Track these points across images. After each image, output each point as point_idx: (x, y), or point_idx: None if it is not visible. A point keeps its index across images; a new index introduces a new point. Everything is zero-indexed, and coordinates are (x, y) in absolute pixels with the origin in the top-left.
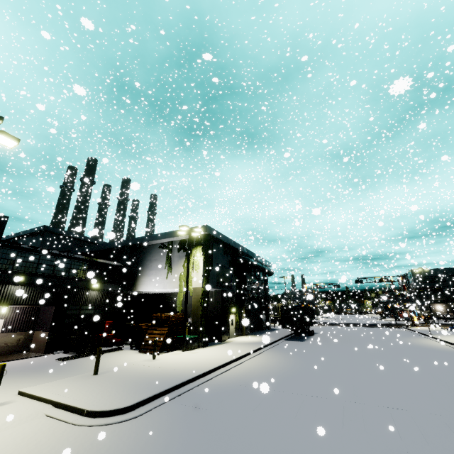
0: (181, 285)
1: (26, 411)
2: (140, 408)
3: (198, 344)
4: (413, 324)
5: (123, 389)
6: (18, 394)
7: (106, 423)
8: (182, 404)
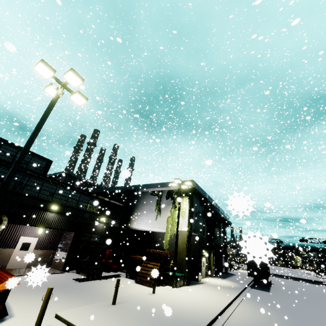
0: (168, 227)
1: None
2: None
3: (183, 282)
4: None
5: None
6: (55, 317)
7: None
8: None
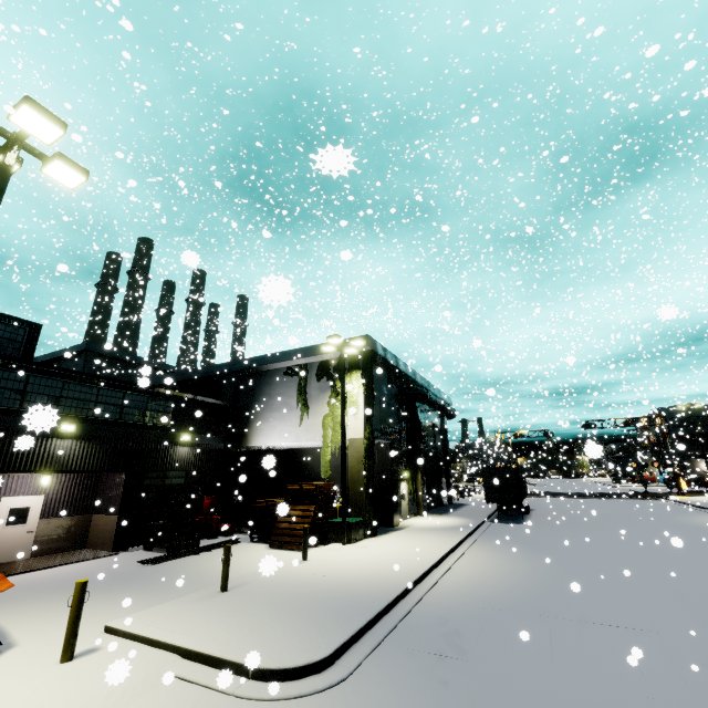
0: (326, 435)
1: (137, 669)
2: (343, 659)
3: (364, 532)
4: (681, 493)
5: (293, 621)
6: (104, 632)
7: (299, 693)
8: (411, 649)
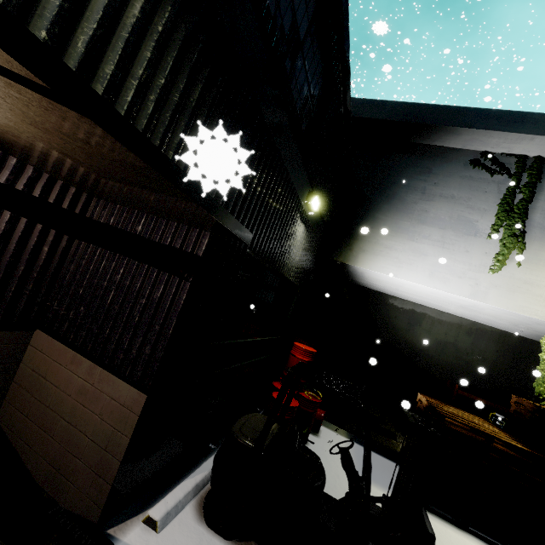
0: None
1: None
2: None
3: None
4: None
5: None
6: None
7: None
8: None
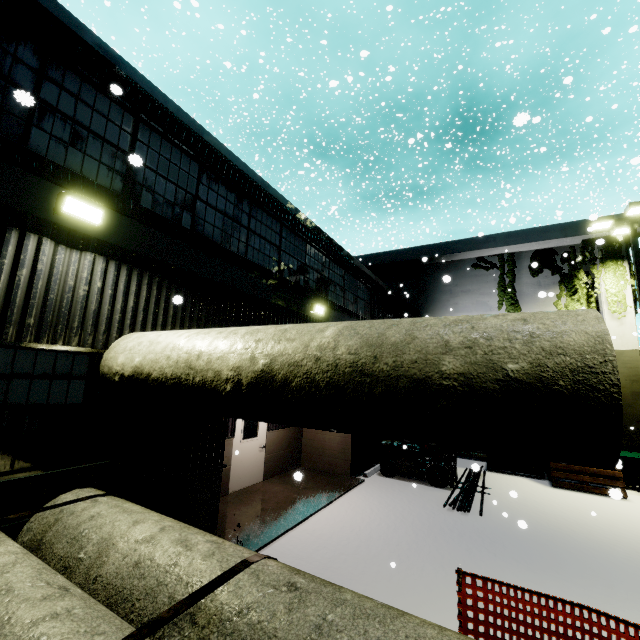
0: None
1: None
2: None
3: None
4: None
5: None
6: None
7: None
8: None
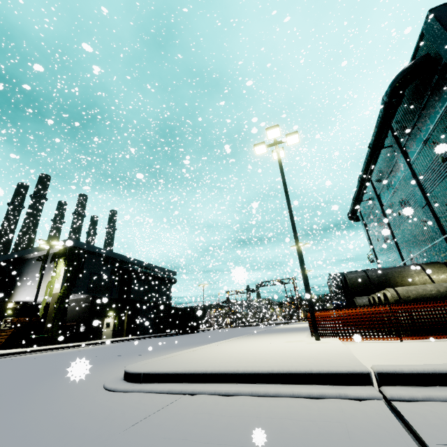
0: (46, 292)
1: None
2: None
3: (47, 342)
4: (300, 319)
5: None
6: None
7: None
8: None
